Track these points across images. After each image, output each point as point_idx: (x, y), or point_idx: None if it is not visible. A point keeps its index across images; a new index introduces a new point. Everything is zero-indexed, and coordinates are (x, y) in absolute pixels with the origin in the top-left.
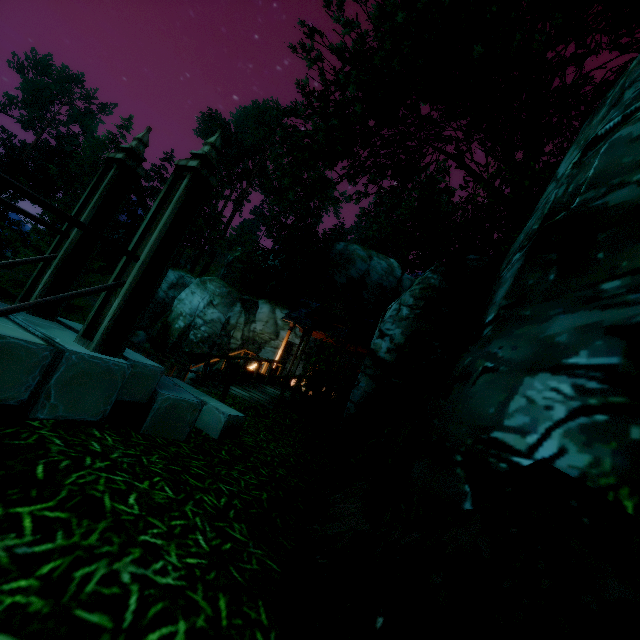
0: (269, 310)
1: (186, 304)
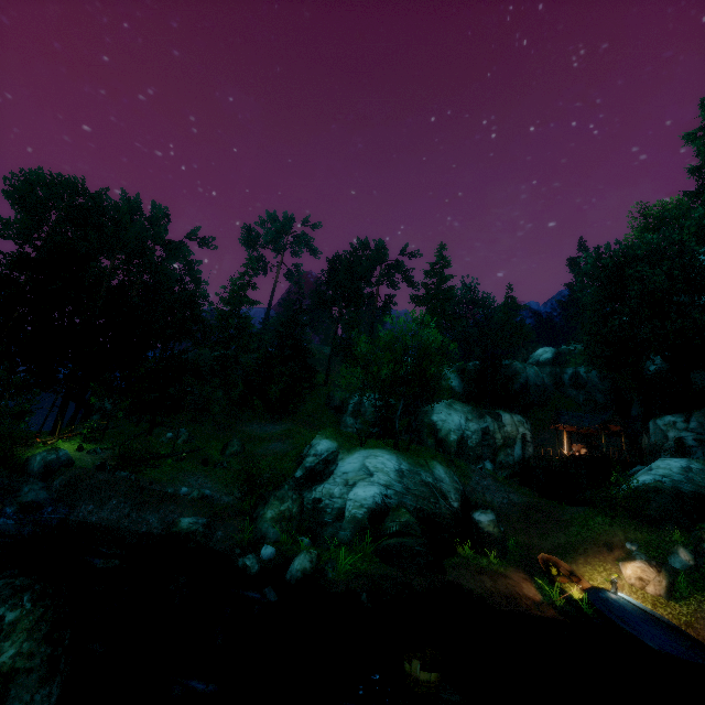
0: (510, 417)
1: (450, 423)
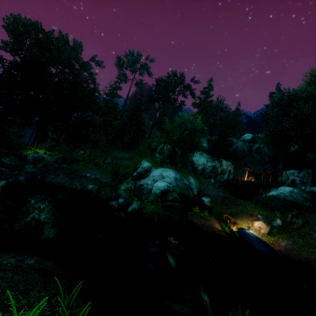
0: (226, 162)
1: (200, 161)
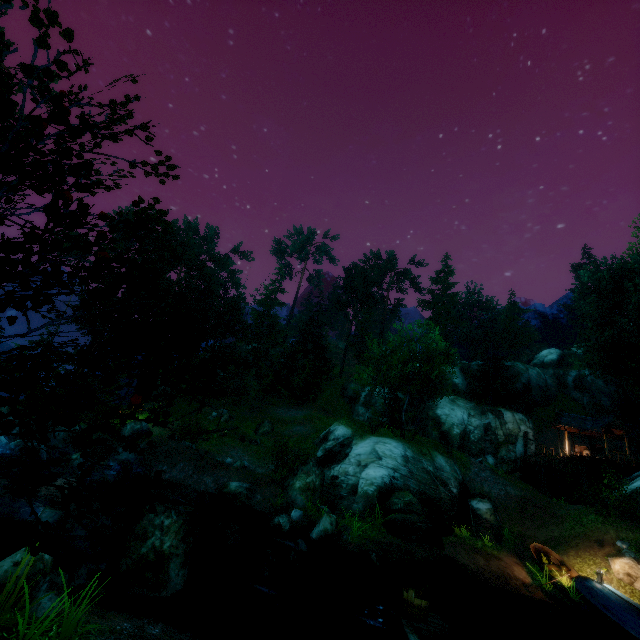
0: (511, 415)
1: (453, 417)
